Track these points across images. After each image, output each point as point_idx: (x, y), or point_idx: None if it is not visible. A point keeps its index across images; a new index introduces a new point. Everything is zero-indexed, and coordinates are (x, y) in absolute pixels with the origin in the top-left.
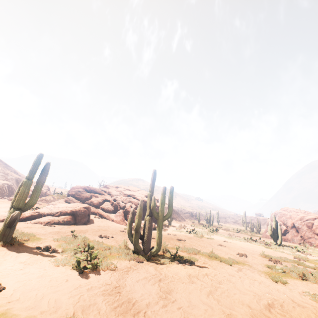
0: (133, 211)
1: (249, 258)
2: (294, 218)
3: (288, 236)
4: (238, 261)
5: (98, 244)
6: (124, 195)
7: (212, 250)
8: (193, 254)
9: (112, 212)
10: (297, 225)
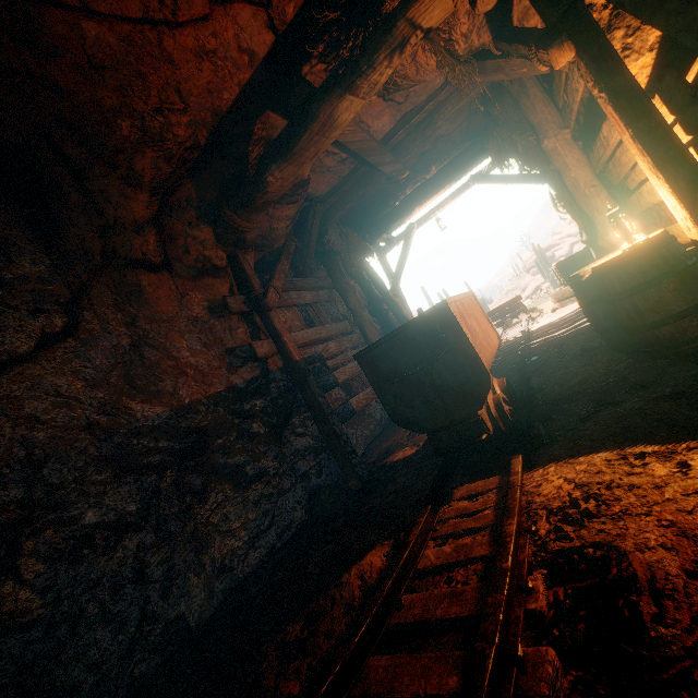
0: None
1: None
2: None
3: None
4: None
5: None
6: None
7: None
8: None
9: None
10: None
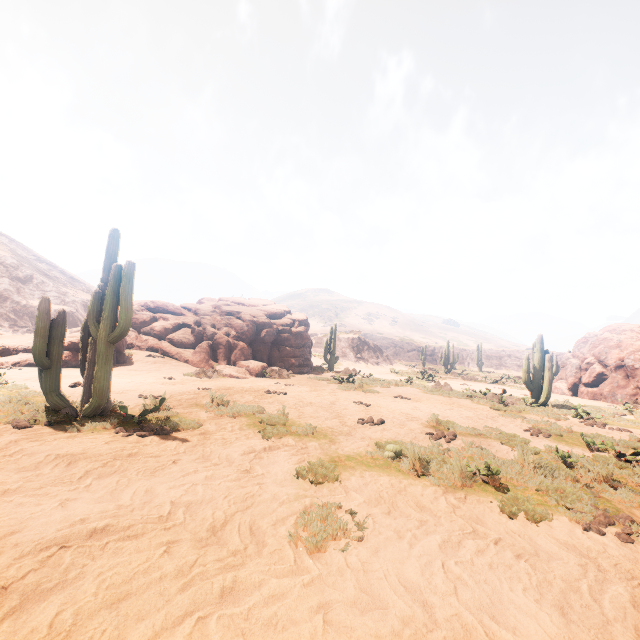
0: (50, 325)
1: (376, 428)
2: (628, 347)
3: (605, 387)
4: (322, 433)
5: (21, 396)
6: (222, 314)
7: (284, 409)
8: (228, 416)
9: (191, 347)
10: (630, 362)
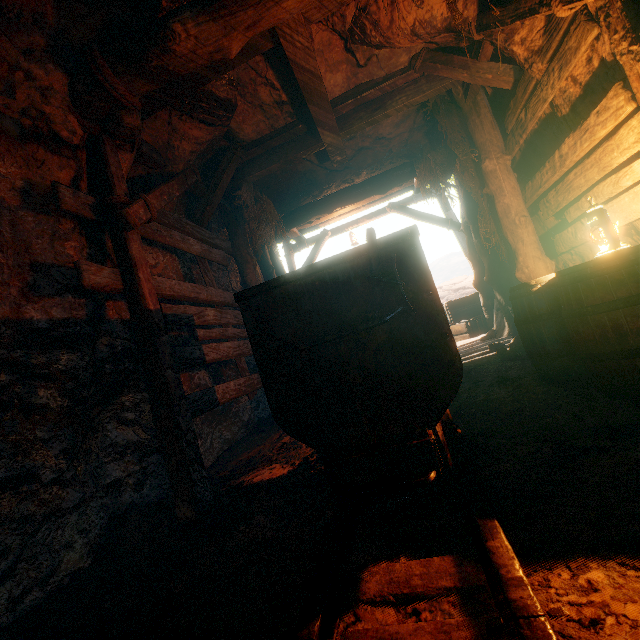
0: None
1: None
2: None
3: None
4: None
5: None
6: (454, 291)
7: None
8: None
9: None
10: None
